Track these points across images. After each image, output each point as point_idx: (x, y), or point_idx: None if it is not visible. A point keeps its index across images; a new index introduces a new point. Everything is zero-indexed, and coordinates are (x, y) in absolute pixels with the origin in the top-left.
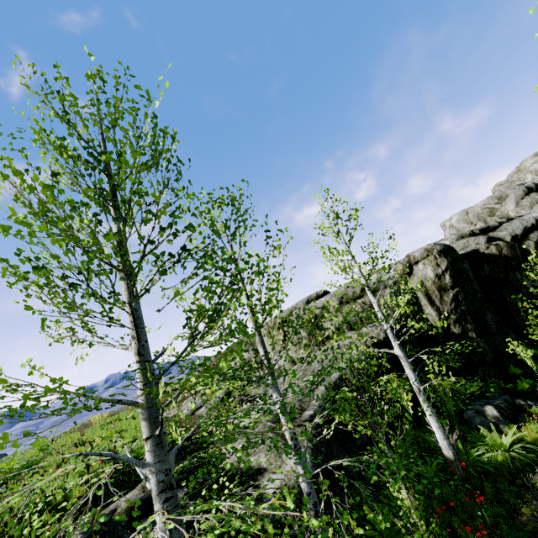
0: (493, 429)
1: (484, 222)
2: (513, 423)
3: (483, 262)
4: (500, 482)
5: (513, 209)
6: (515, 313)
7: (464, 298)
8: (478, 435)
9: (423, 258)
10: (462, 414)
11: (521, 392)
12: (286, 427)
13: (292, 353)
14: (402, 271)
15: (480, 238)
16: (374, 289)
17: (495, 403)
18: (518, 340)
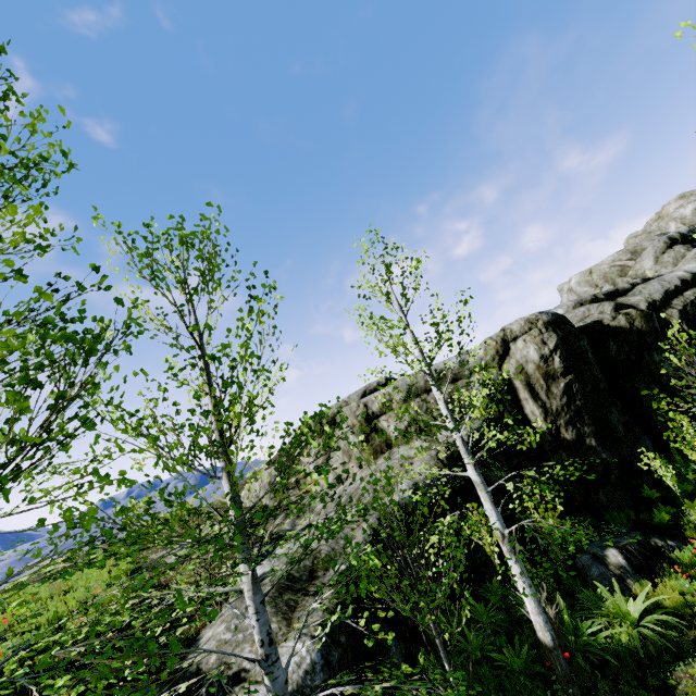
0: (617, 589)
1: (613, 284)
2: (646, 576)
3: (608, 339)
4: (624, 683)
5: (651, 267)
6: (652, 409)
7: (580, 390)
8: (595, 595)
9: (523, 332)
10: (574, 560)
11: (659, 525)
12: (254, 623)
13: (339, 468)
14: (494, 351)
15: (605, 305)
16: (455, 377)
17: (621, 543)
18: (655, 449)
